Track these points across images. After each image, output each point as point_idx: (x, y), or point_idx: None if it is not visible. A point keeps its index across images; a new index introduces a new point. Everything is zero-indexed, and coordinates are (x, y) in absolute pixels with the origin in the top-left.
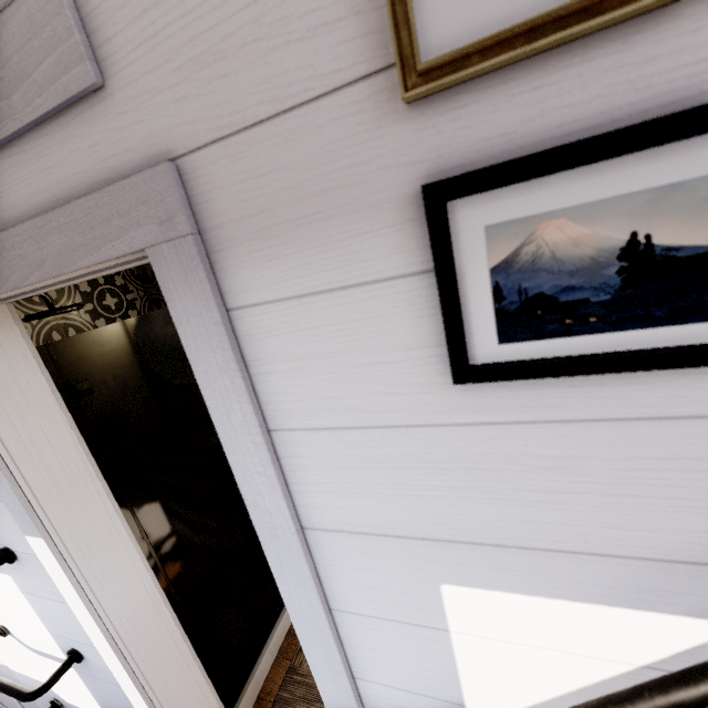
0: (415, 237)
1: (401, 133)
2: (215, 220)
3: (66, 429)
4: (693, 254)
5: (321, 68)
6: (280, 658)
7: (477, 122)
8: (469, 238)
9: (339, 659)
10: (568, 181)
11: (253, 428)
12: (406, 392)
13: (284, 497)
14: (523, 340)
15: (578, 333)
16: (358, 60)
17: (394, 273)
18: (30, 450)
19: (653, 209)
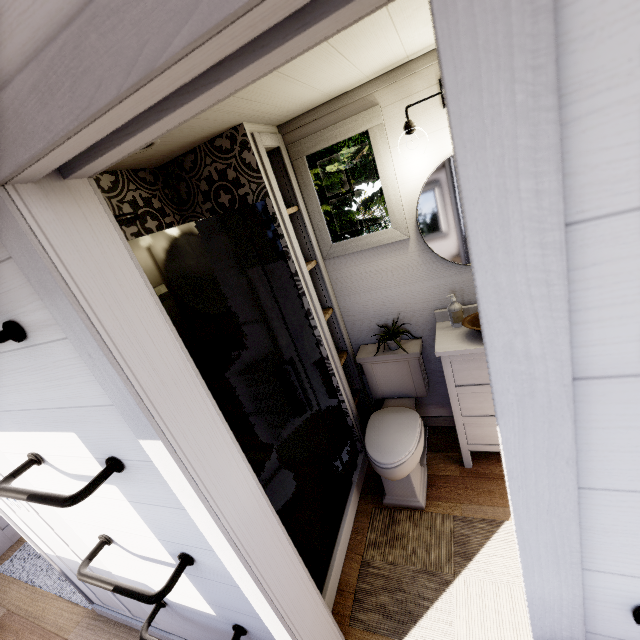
0: None
1: None
2: None
3: (163, 326)
4: None
5: None
6: (350, 554)
7: None
8: None
9: (576, 548)
10: None
11: (550, 218)
12: None
13: (569, 330)
14: None
15: None
16: None
17: None
18: (135, 346)
19: None
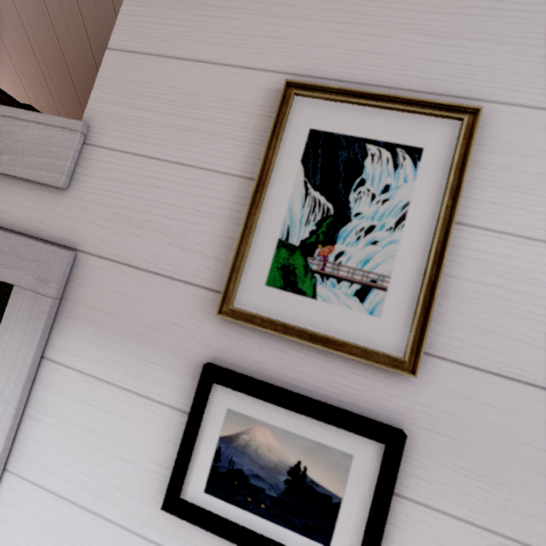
0: (190, 387)
1: (210, 326)
2: (77, 298)
3: None
4: (323, 493)
5: (188, 268)
6: None
7: (249, 347)
8: (217, 409)
9: None
10: (278, 410)
11: None
12: (130, 493)
13: None
14: (220, 497)
15: (252, 510)
16: (208, 278)
17: (167, 401)
18: None
19: (312, 453)
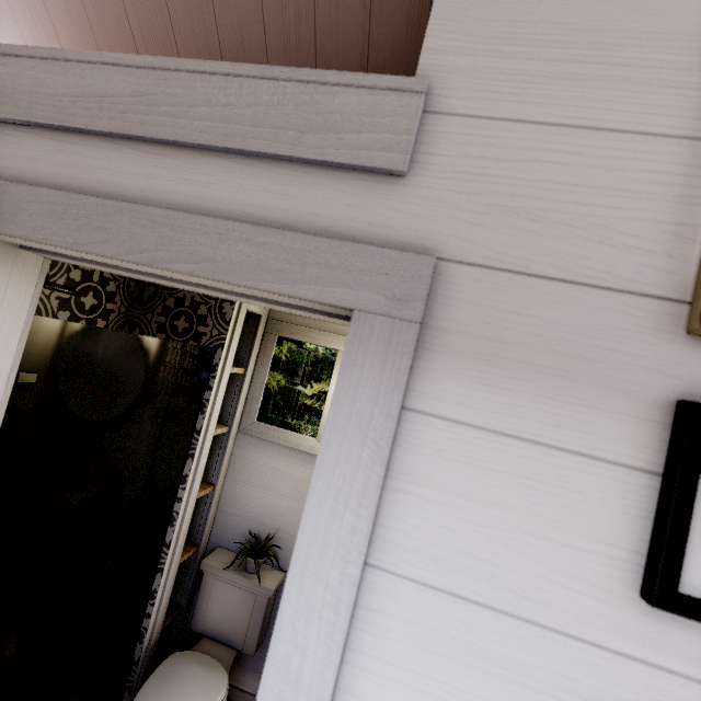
0: (652, 436)
1: (672, 350)
2: (444, 323)
3: None
4: None
5: (621, 271)
6: None
7: None
8: None
9: None
10: None
11: (355, 554)
12: (575, 588)
13: (338, 668)
14: None
15: None
16: (657, 284)
17: (615, 458)
18: None
19: None
